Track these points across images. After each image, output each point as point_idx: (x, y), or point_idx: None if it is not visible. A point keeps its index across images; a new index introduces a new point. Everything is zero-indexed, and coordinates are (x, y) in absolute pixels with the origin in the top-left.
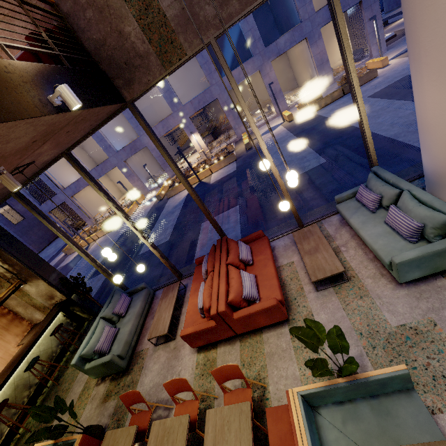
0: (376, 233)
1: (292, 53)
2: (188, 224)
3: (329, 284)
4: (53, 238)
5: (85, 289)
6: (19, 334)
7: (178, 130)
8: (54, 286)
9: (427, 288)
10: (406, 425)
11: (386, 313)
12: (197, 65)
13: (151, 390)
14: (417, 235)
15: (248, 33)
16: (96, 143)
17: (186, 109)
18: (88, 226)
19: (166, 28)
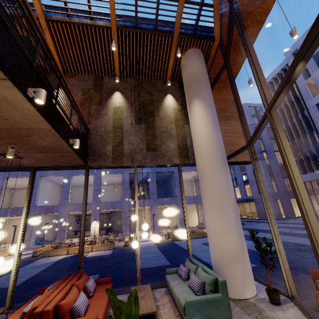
0: (182, 290)
1: (169, 209)
2: (47, 277)
3: None
4: None
5: None
6: None
7: (86, 216)
8: None
9: None
10: None
11: None
12: (120, 190)
13: None
14: (202, 291)
15: (151, 188)
16: (24, 196)
17: (101, 204)
18: None
19: (121, 154)
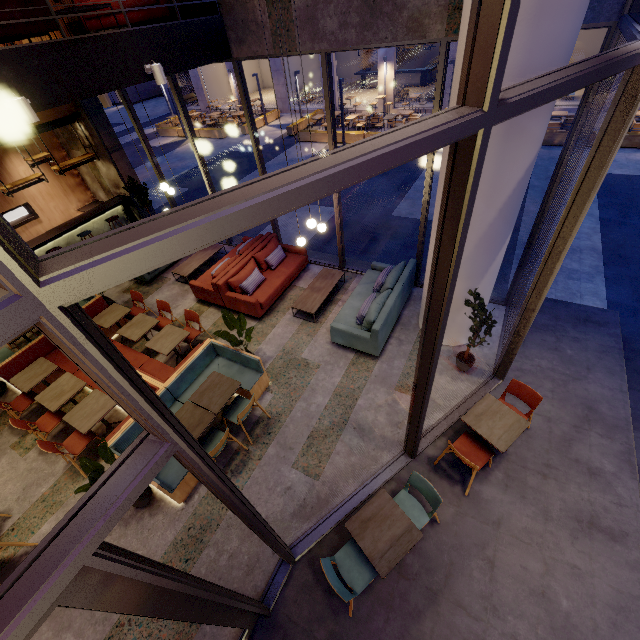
0: (353, 305)
1: None
2: None
3: (304, 317)
4: (154, 94)
5: (146, 200)
6: (81, 201)
7: None
8: (122, 178)
9: (340, 353)
10: (243, 380)
11: (307, 350)
12: None
13: (156, 304)
14: (361, 321)
15: None
16: None
17: None
18: (199, 108)
19: (288, 14)
